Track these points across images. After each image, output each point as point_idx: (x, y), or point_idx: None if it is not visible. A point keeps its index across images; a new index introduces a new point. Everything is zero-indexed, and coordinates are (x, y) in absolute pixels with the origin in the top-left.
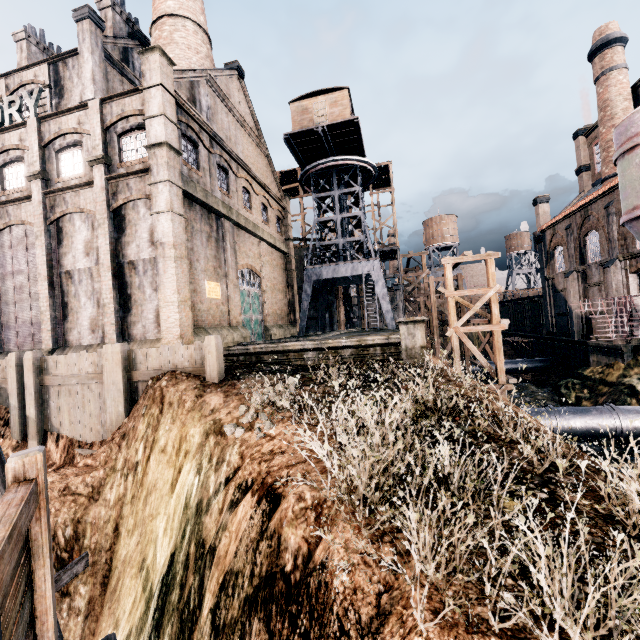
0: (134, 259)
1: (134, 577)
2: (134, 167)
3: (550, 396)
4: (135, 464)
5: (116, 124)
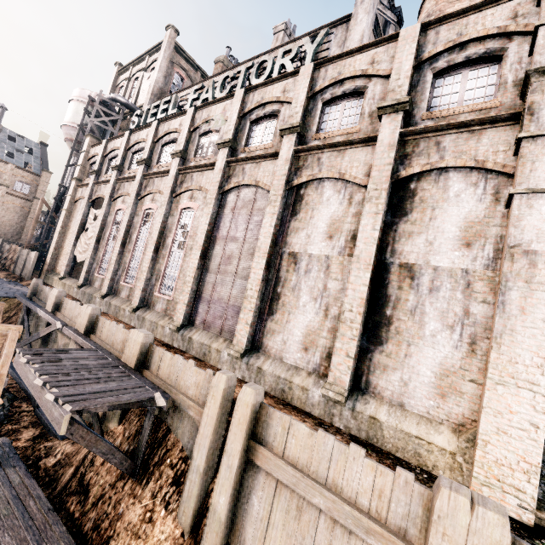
0: (414, 262)
1: None
2: (456, 117)
3: None
4: None
5: (436, 57)
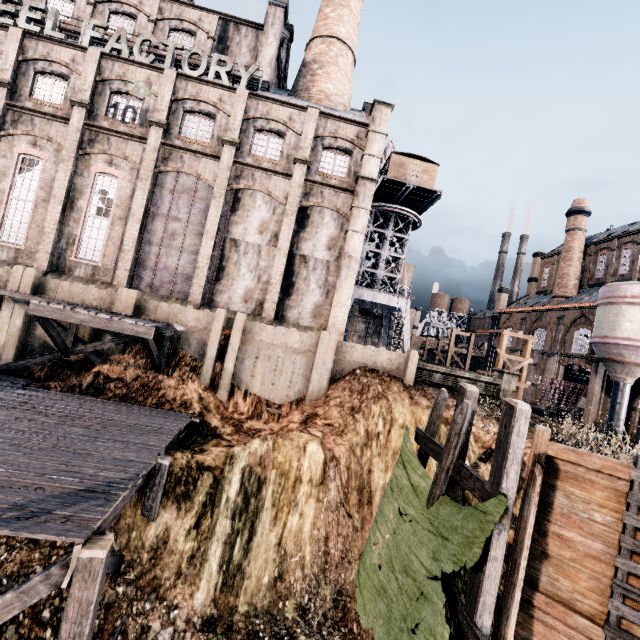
0: (307, 254)
1: None
2: (330, 180)
3: None
4: (377, 432)
5: (324, 137)
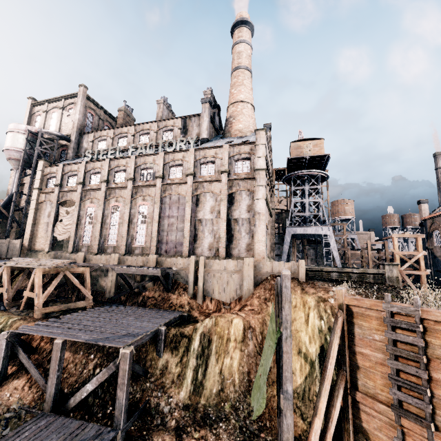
0: (237, 218)
1: (296, 357)
2: (241, 176)
3: None
4: None
5: (234, 156)
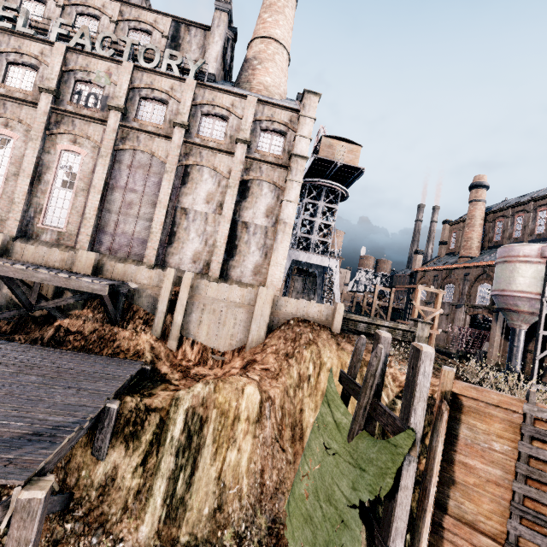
0: (248, 221)
1: None
2: (268, 157)
3: None
4: (308, 375)
5: (262, 121)
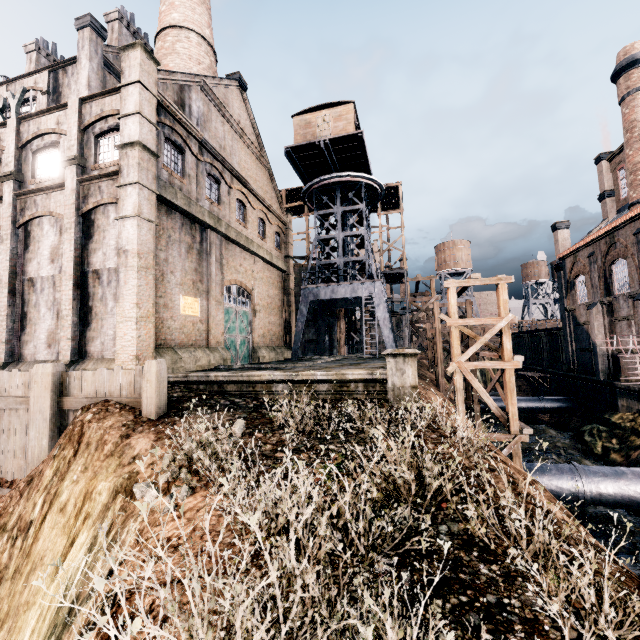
0: (99, 268)
1: None
2: (108, 169)
3: (572, 443)
4: (28, 524)
5: (95, 124)
